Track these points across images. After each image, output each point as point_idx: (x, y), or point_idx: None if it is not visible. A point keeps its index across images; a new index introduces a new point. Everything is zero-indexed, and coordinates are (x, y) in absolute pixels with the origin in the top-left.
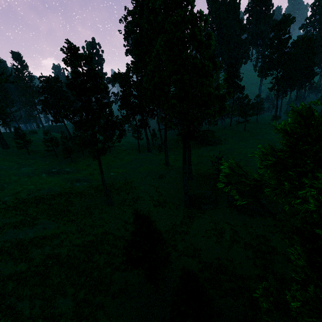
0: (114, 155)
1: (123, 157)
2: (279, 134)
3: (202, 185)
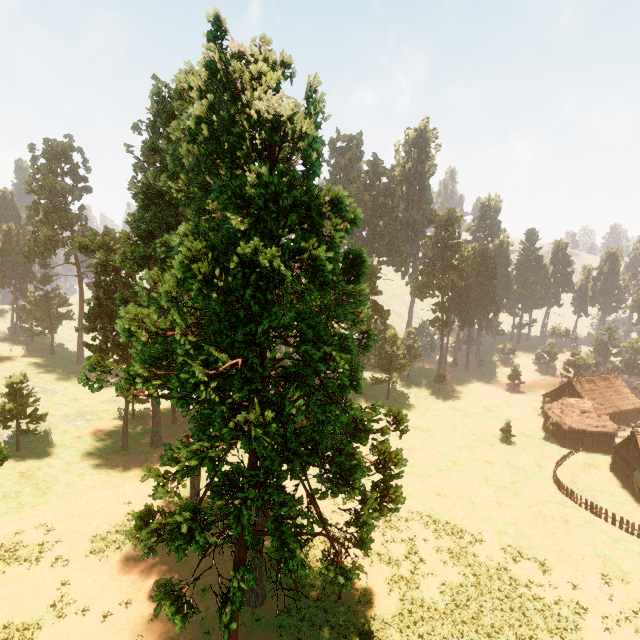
0: (25, 466)
1: (56, 475)
2: (452, 416)
3: (288, 639)
